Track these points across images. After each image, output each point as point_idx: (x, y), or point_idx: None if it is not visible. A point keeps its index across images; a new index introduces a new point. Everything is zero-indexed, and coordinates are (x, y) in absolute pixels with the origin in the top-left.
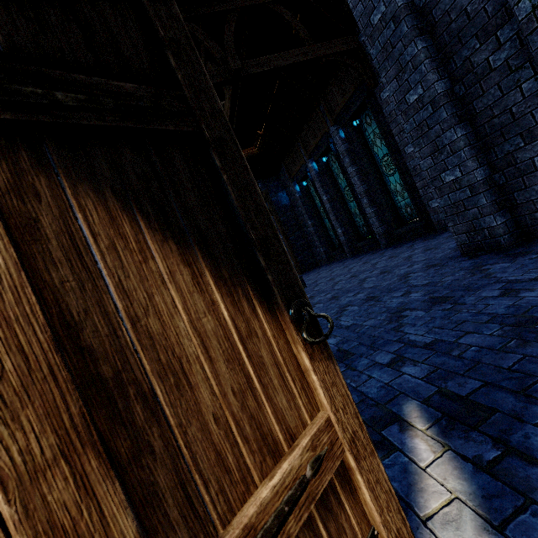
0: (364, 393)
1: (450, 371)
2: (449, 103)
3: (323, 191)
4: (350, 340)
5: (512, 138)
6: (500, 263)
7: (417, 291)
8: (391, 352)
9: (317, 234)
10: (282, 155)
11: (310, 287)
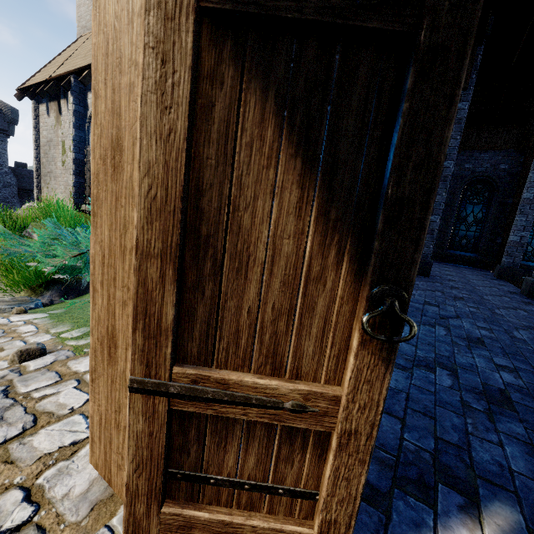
0: (469, 445)
1: None
2: None
3: None
4: (532, 396)
5: None
6: None
7: None
8: None
9: None
10: None
11: None
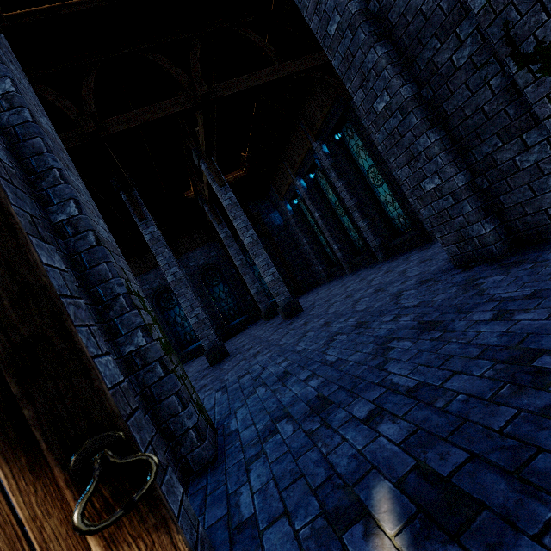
0: (333, 466)
1: (432, 434)
2: (418, 108)
3: (314, 208)
4: (331, 381)
5: (488, 138)
6: (493, 276)
7: (407, 314)
8: (370, 401)
9: (314, 252)
10: (270, 176)
11: (307, 310)
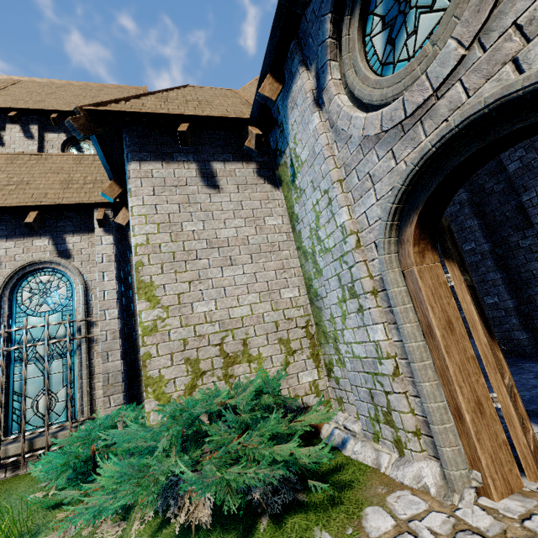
0: None
1: None
2: (492, 257)
3: None
4: None
5: (533, 287)
6: (528, 363)
7: None
8: None
9: None
10: None
11: None
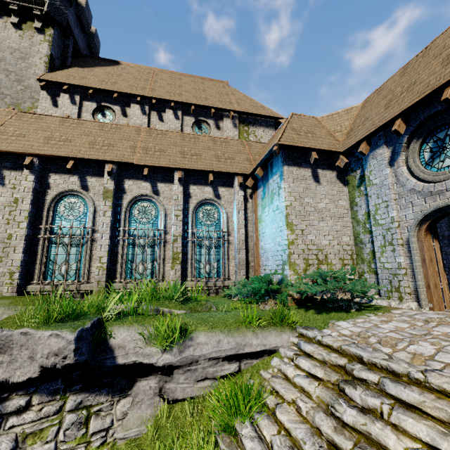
0: None
1: None
2: (448, 239)
3: None
4: None
5: None
6: None
7: None
8: None
9: None
10: None
11: None
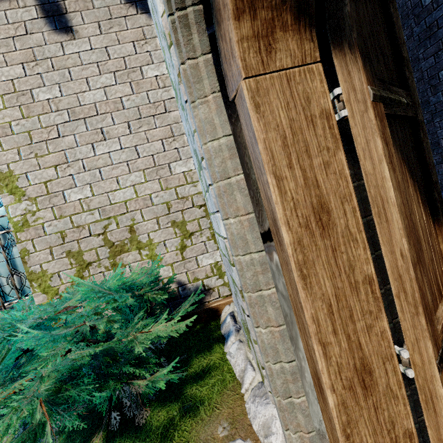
0: None
1: None
2: None
3: None
4: None
5: None
6: None
7: None
8: None
9: None
10: None
11: None
